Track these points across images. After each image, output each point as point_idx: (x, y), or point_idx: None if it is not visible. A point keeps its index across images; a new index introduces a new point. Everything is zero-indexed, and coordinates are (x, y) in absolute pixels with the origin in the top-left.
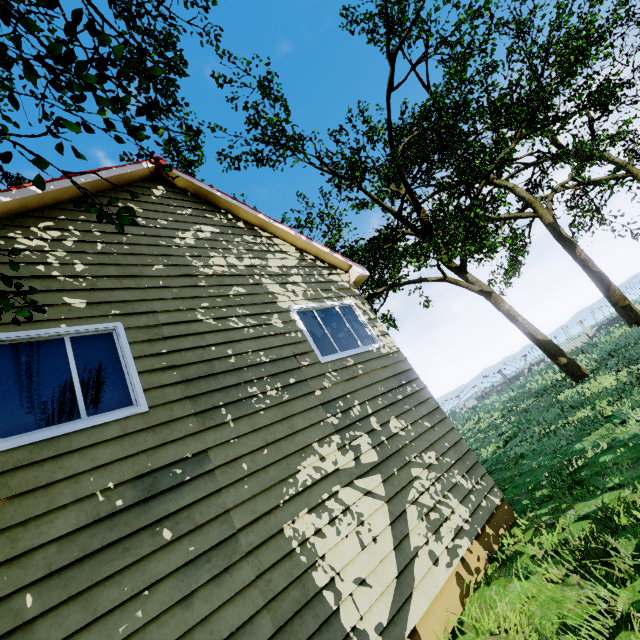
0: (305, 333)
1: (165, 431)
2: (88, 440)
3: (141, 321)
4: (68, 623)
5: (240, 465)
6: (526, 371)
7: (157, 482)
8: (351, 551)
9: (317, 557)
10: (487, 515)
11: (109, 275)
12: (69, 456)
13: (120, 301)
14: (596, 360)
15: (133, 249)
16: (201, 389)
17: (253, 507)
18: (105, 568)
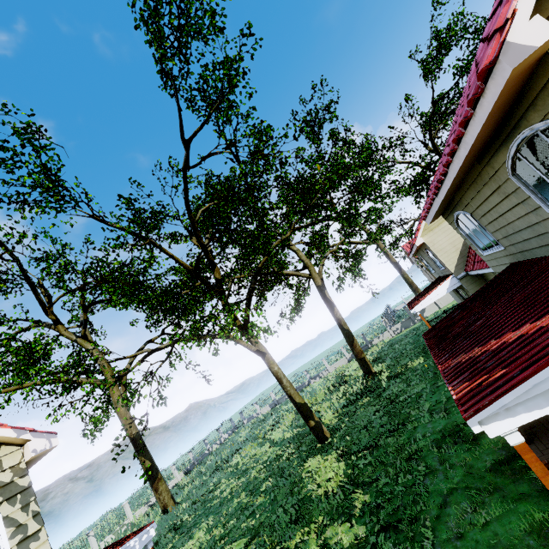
0: None
1: None
2: None
3: None
4: None
5: None
6: (307, 383)
7: None
8: None
9: None
10: None
11: None
12: None
13: None
14: (338, 413)
15: None
16: None
17: None
18: None
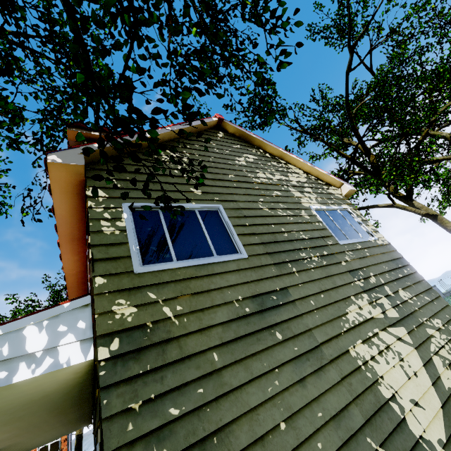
0: (324, 224)
1: (260, 271)
2: (221, 269)
3: (230, 205)
4: (239, 376)
5: (309, 301)
6: None
7: (264, 302)
8: (401, 378)
9: (378, 376)
10: None
11: (208, 178)
12: (214, 276)
13: (217, 193)
14: None
15: (216, 165)
16: (273, 249)
17: (325, 331)
18: (250, 348)
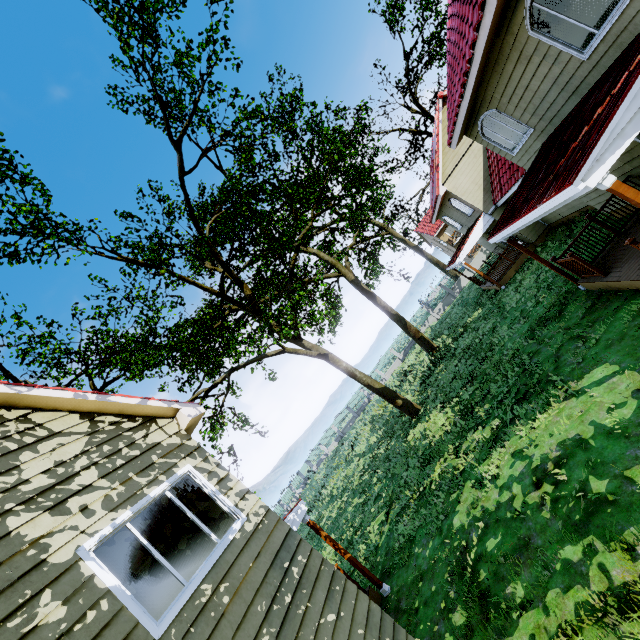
0: (116, 592)
1: None
2: None
3: None
4: None
5: None
6: (367, 401)
7: None
8: None
9: None
10: None
11: None
12: None
13: None
14: (419, 390)
15: None
16: None
17: None
18: None
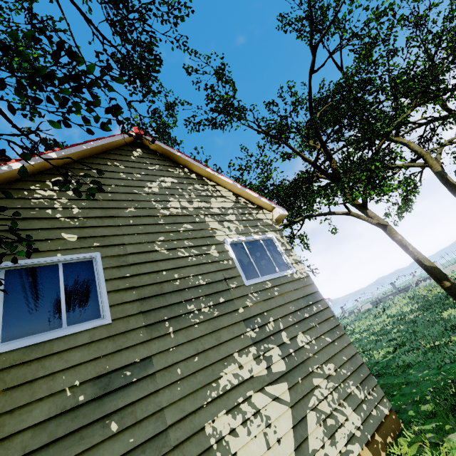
0: (235, 261)
1: (122, 339)
2: (65, 345)
3: (114, 251)
4: None
5: (175, 370)
6: (414, 285)
7: (111, 382)
8: (258, 450)
9: (230, 454)
10: (377, 424)
11: (95, 216)
12: (50, 358)
13: (101, 236)
14: None
15: (114, 196)
16: (152, 306)
17: (182, 406)
18: (64, 453)
